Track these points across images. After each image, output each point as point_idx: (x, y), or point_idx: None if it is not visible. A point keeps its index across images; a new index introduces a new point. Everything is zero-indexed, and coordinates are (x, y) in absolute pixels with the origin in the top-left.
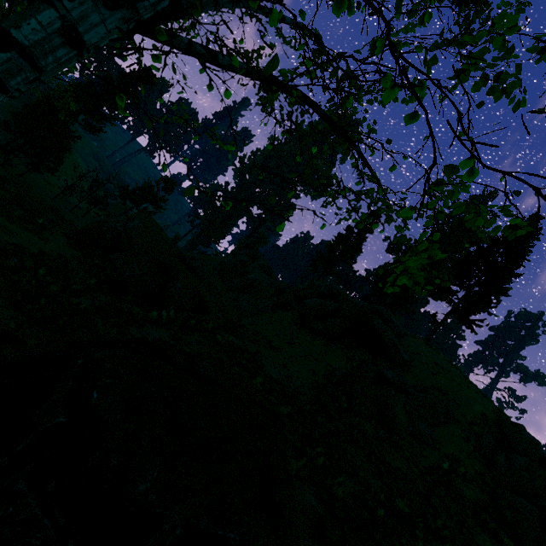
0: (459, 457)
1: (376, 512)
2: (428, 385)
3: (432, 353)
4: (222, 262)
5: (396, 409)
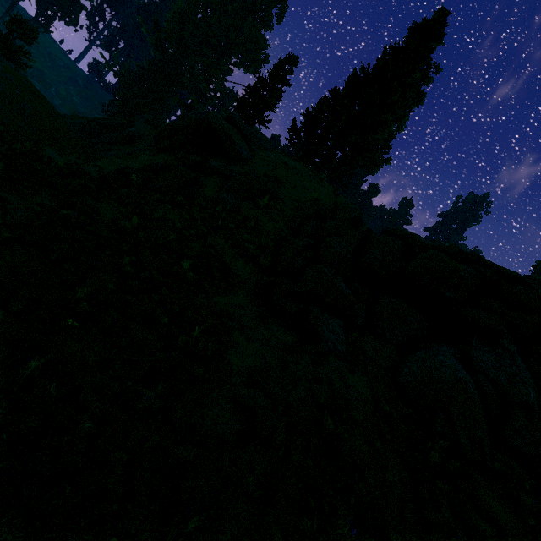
0: (261, 220)
1: (61, 212)
2: (261, 173)
3: (291, 161)
4: (100, 120)
5: (206, 187)
